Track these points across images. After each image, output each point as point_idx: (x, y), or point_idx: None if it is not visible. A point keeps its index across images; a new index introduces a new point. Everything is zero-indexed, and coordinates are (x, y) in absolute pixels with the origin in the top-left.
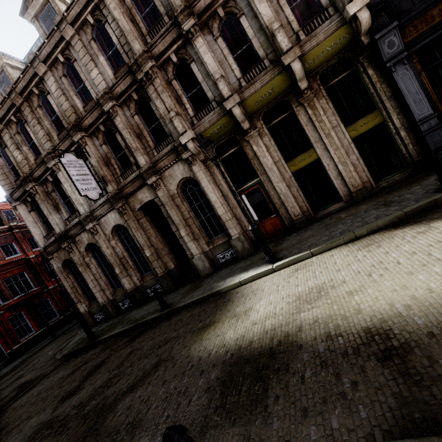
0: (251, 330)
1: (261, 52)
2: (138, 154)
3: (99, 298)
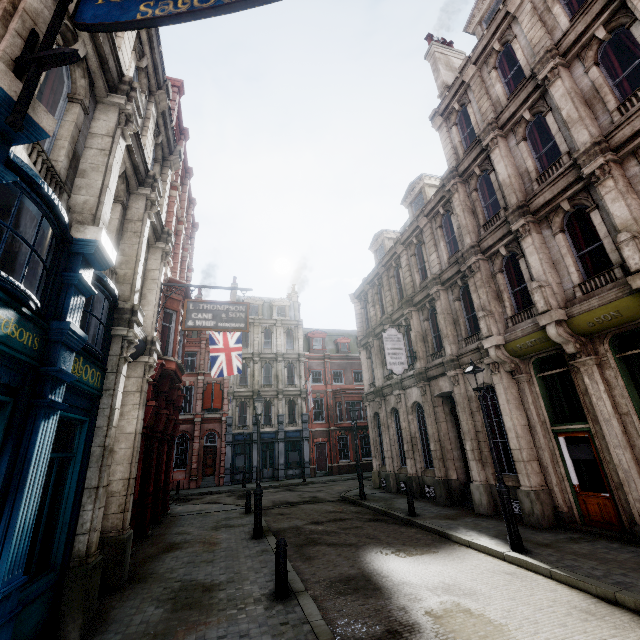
0: (399, 572)
1: (614, 257)
2: (446, 341)
3: (387, 465)
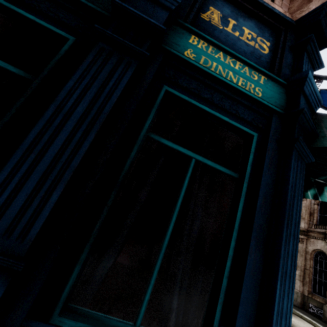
0: None
1: None
2: (302, 221)
3: None
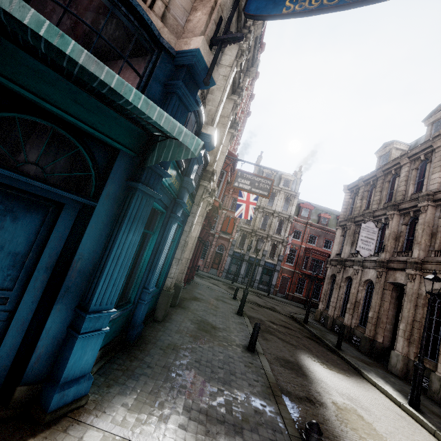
0: (320, 374)
1: None
2: (416, 247)
3: (329, 310)
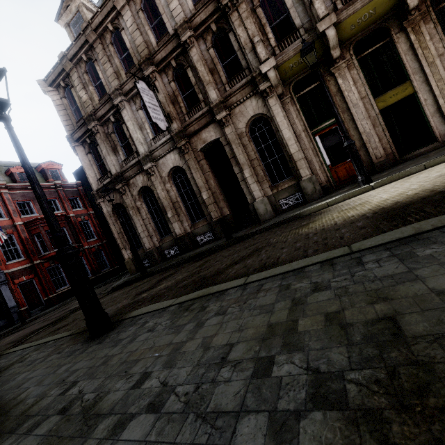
0: (385, 202)
1: None
2: (210, 88)
3: (146, 243)
